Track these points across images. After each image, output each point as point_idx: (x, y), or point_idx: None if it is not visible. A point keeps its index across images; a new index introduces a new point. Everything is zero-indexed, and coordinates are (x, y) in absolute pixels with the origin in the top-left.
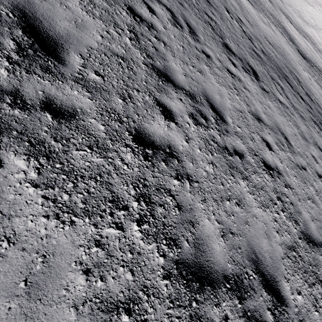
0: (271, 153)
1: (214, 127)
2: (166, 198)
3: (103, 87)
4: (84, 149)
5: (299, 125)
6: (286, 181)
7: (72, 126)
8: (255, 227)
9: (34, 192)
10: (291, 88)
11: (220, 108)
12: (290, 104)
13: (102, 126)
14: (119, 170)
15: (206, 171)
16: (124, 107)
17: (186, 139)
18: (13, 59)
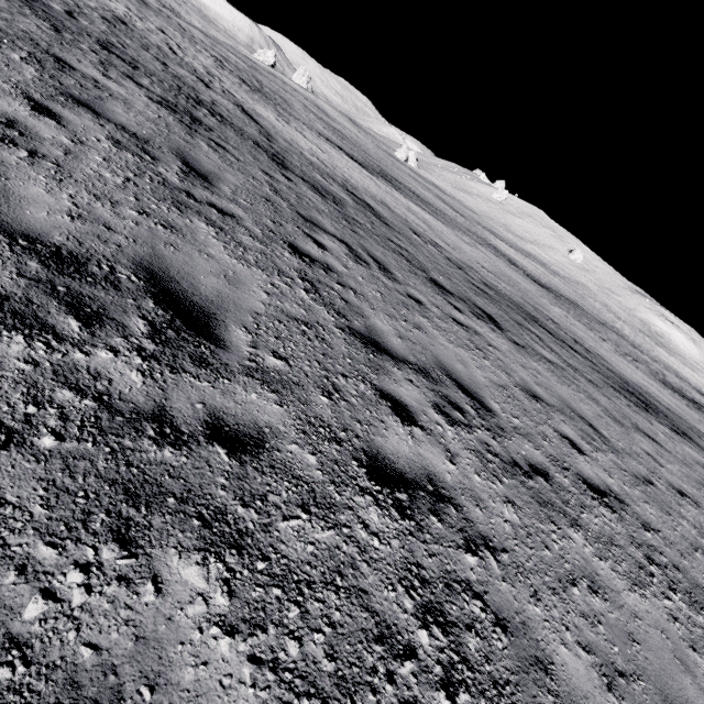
0: (586, 460)
1: (479, 424)
2: (471, 605)
3: (293, 379)
4: (295, 513)
5: (595, 396)
6: (639, 515)
7: (263, 465)
8: (650, 644)
9: (232, 651)
10: (550, 335)
11: (473, 387)
12: (564, 363)
13: (312, 456)
14: (369, 552)
15: (508, 522)
16: (333, 411)
17: (449, 456)
18: (147, 351)
